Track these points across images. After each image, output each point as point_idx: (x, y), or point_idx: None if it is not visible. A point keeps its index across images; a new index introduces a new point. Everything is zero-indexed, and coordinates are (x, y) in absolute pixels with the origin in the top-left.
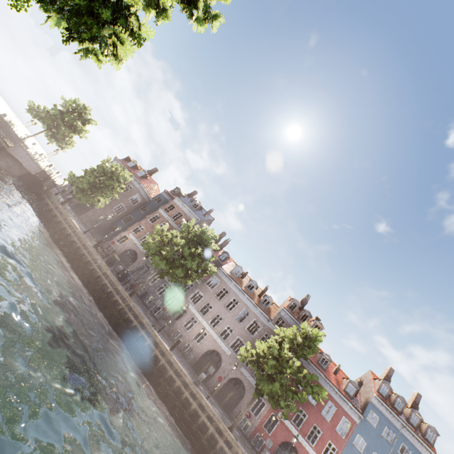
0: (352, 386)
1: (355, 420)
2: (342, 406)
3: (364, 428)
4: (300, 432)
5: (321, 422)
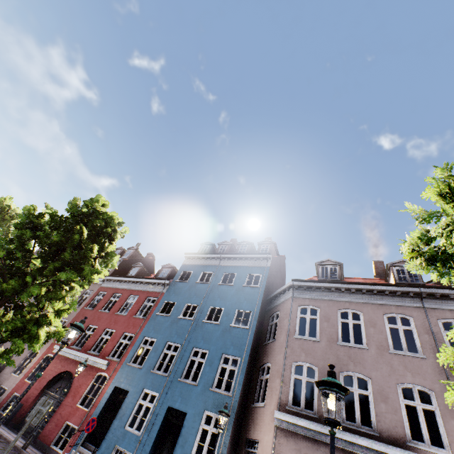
0: (166, 269)
1: (161, 291)
2: (145, 289)
3: (174, 291)
4: (82, 350)
5: (116, 321)
